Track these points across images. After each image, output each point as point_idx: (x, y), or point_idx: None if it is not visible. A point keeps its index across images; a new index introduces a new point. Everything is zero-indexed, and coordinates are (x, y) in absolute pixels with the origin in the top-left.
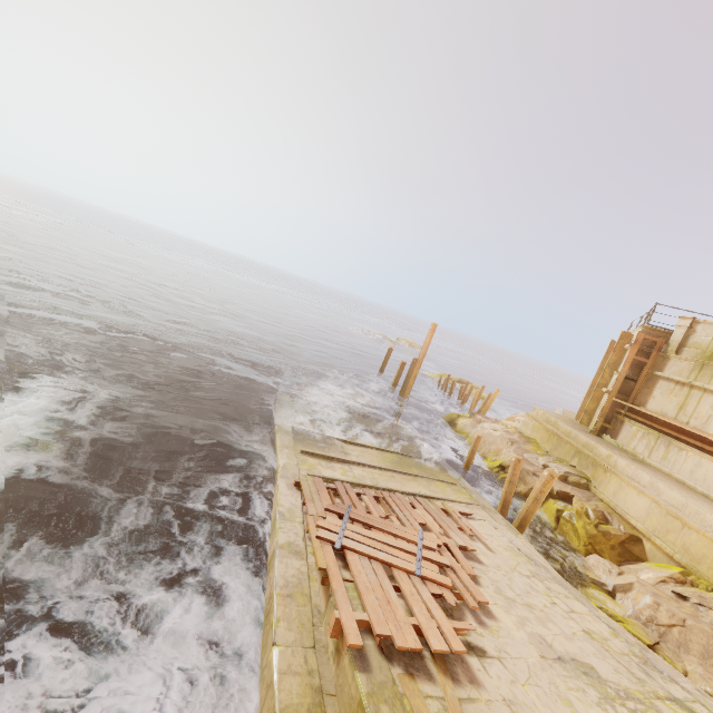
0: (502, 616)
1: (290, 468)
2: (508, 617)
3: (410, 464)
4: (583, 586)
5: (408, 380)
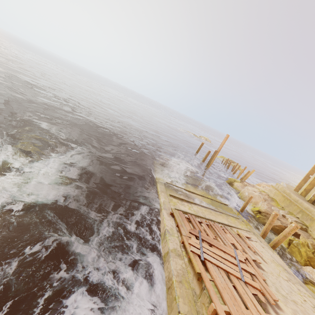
0: (284, 308)
1: (166, 204)
2: (287, 309)
3: (216, 205)
4: (305, 283)
5: (211, 160)
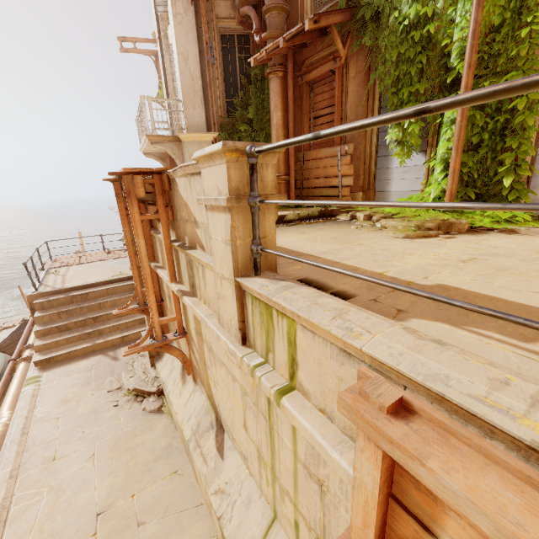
0: None
1: None
2: None
3: None
4: None
5: None
